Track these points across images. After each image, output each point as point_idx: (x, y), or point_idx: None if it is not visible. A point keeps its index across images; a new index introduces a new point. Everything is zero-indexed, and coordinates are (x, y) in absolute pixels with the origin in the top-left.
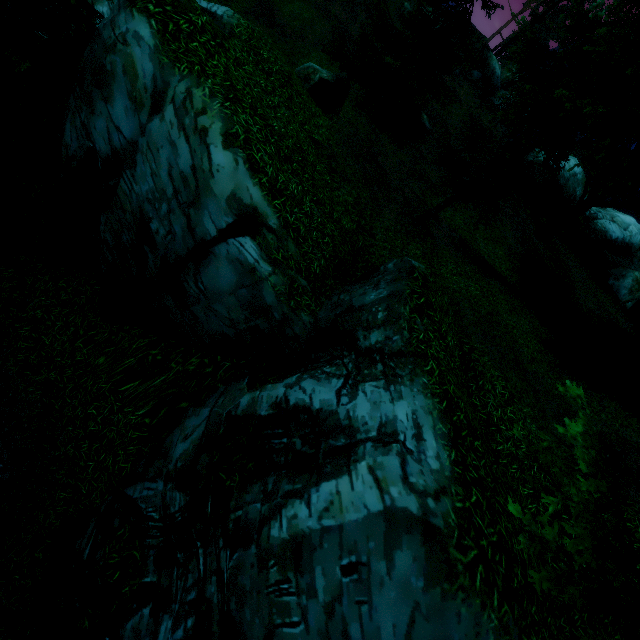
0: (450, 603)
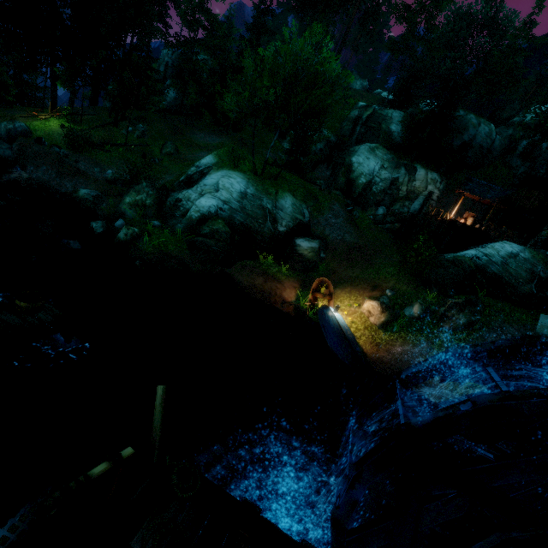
0: None
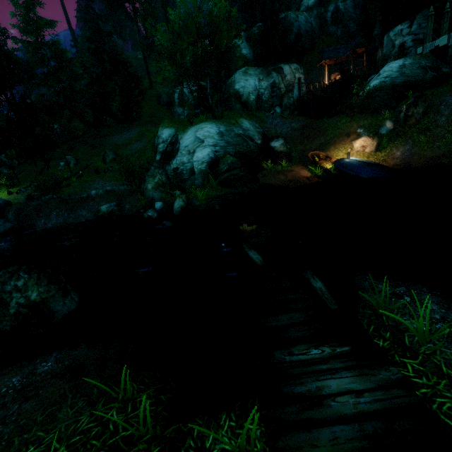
0: None
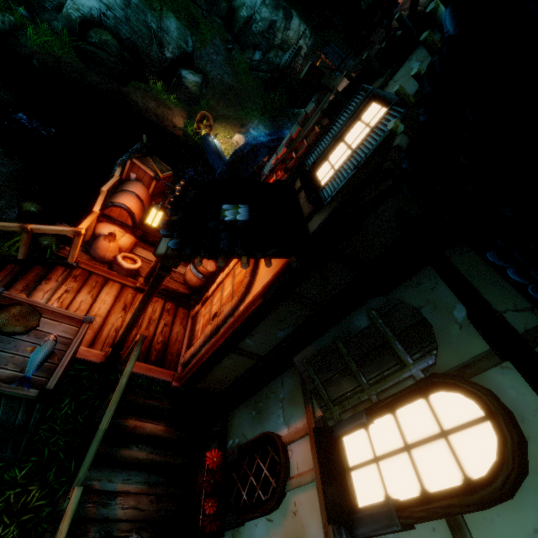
0: None
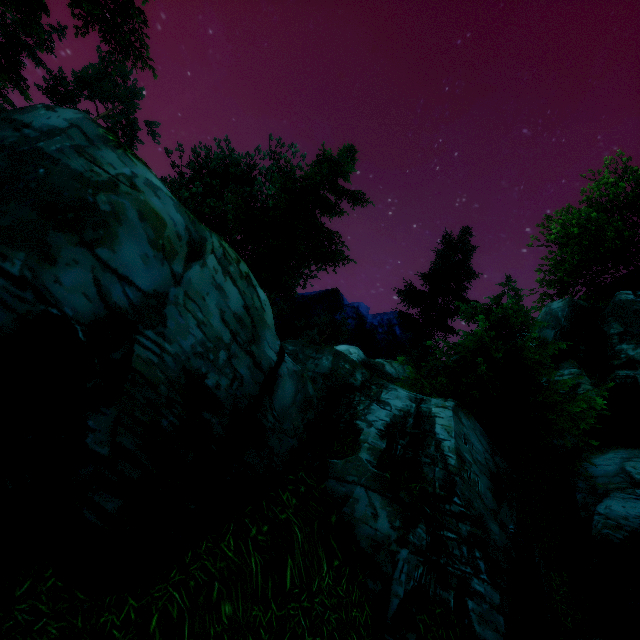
0: (473, 419)
